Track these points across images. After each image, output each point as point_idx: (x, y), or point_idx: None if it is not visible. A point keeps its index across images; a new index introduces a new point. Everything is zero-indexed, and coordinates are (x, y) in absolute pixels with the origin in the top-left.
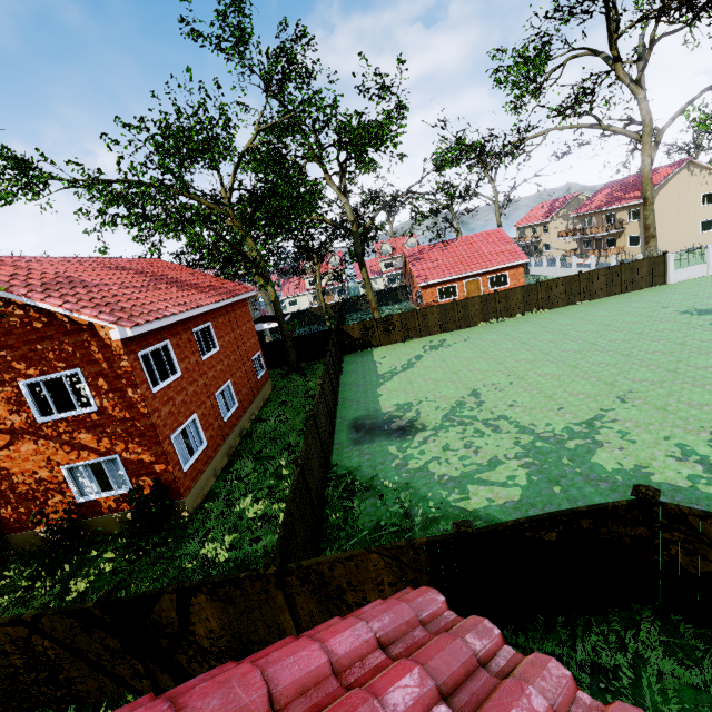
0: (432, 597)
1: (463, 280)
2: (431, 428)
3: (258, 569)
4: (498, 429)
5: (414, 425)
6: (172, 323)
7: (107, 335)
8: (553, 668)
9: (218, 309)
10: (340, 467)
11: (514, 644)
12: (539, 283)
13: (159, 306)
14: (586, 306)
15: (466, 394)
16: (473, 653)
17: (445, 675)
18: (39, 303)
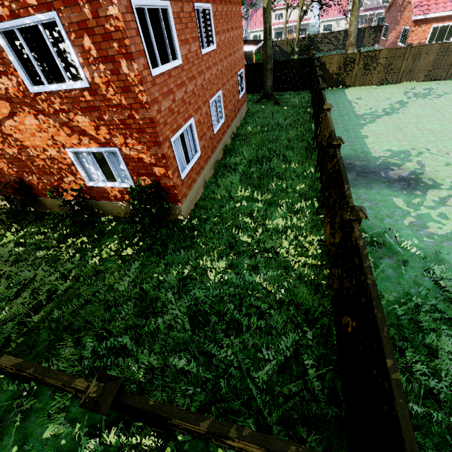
0: None
1: None
2: (446, 188)
3: (265, 311)
4: None
5: (421, 179)
6: None
7: None
8: None
9: None
10: None
11: None
12: None
13: None
14: None
15: None
16: None
17: None
18: None
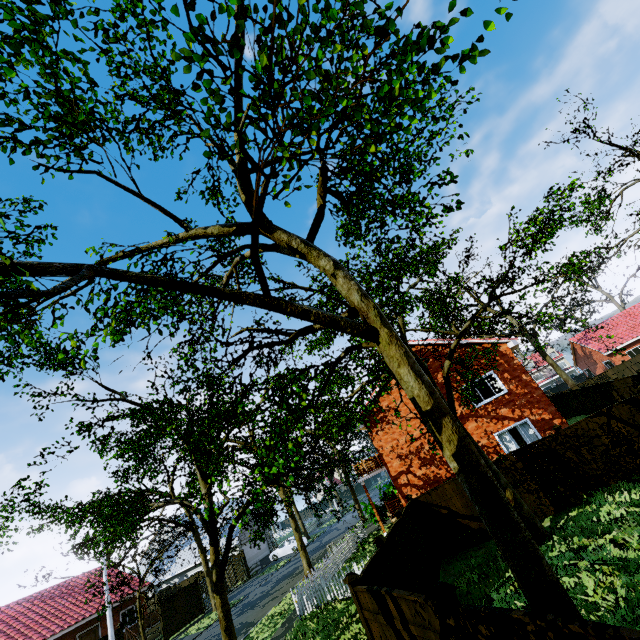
0: None
1: None
2: None
3: None
4: None
5: None
6: None
7: (502, 349)
8: None
9: None
10: None
11: None
12: None
13: None
14: None
15: None
16: None
17: None
18: (470, 341)
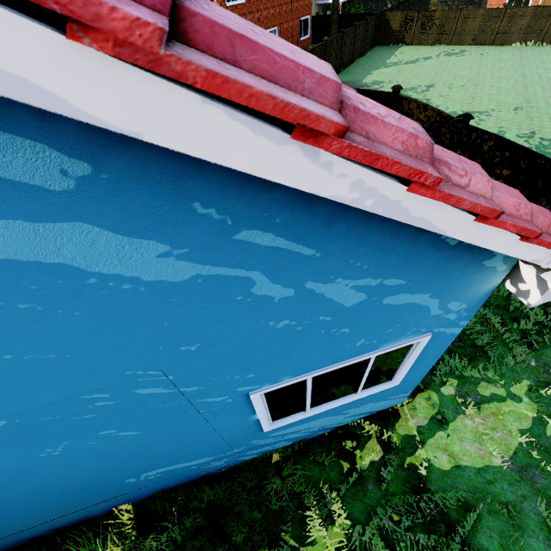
0: None
1: None
2: None
3: None
4: None
5: None
6: None
7: None
8: None
9: None
10: None
11: None
12: None
13: None
14: None
15: (424, 85)
16: None
17: None
18: None
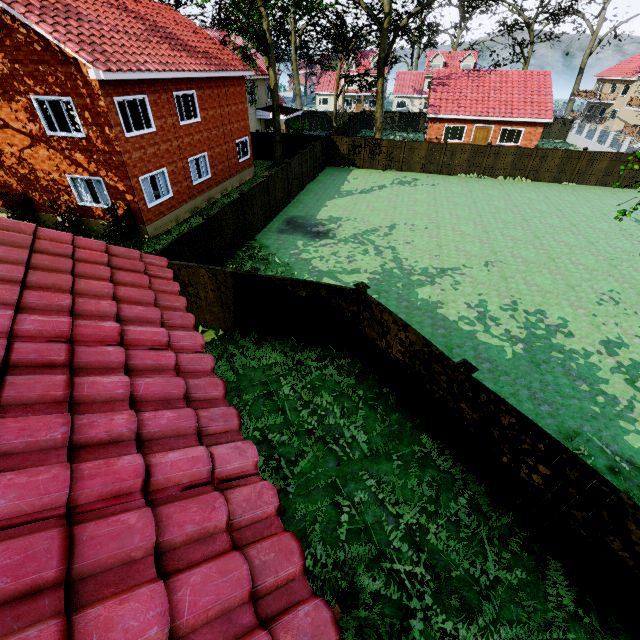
0: (160, 259)
1: (474, 124)
2: (337, 239)
3: None
4: (380, 254)
5: (328, 233)
6: (153, 80)
7: (88, 73)
8: (173, 284)
9: (207, 80)
10: (258, 243)
11: (272, 344)
12: (536, 148)
13: (139, 59)
14: (568, 188)
15: (386, 225)
16: (144, 269)
17: (119, 264)
18: (35, 26)
